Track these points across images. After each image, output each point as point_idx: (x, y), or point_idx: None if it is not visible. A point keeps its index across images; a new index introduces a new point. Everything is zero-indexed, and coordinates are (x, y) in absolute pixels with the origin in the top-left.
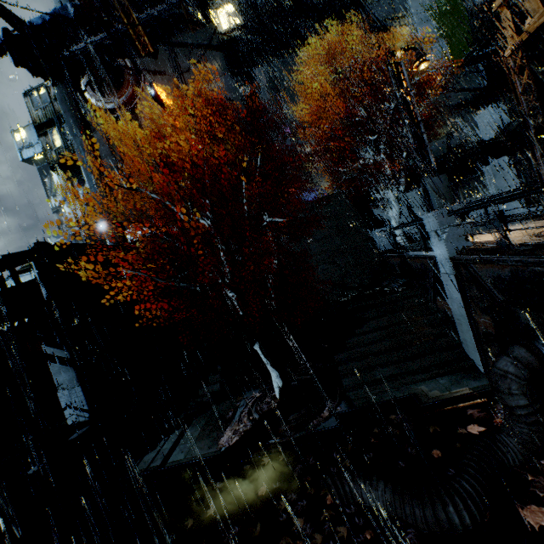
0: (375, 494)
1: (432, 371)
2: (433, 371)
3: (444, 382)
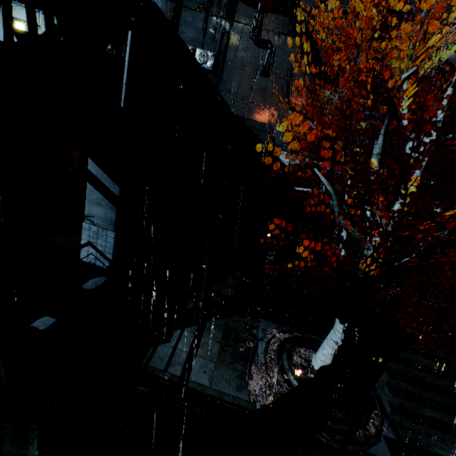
0: None
1: None
2: None
3: None
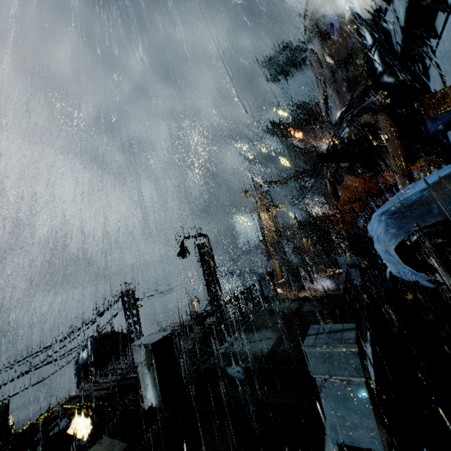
0: None
1: None
2: None
3: None
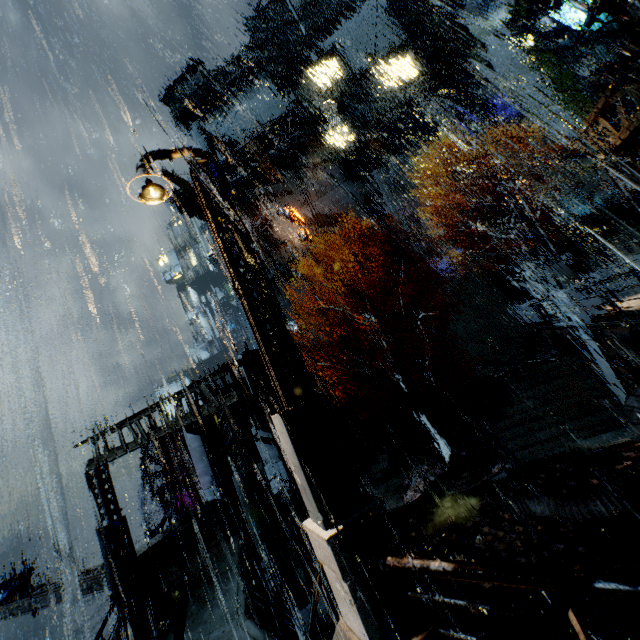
0: (541, 505)
1: (593, 429)
2: (595, 428)
3: (606, 437)
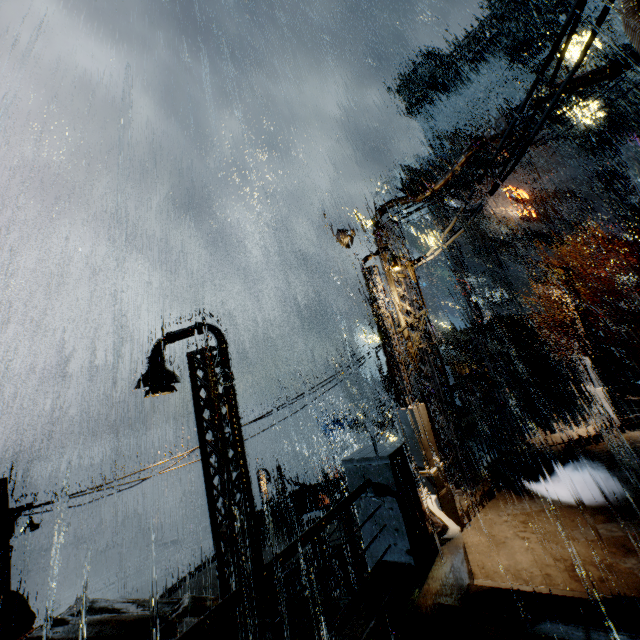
0: None
1: None
2: None
3: None
